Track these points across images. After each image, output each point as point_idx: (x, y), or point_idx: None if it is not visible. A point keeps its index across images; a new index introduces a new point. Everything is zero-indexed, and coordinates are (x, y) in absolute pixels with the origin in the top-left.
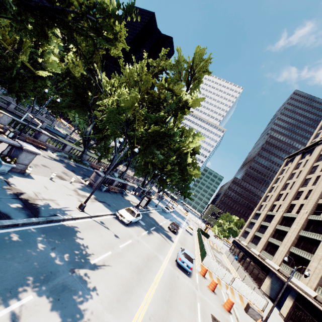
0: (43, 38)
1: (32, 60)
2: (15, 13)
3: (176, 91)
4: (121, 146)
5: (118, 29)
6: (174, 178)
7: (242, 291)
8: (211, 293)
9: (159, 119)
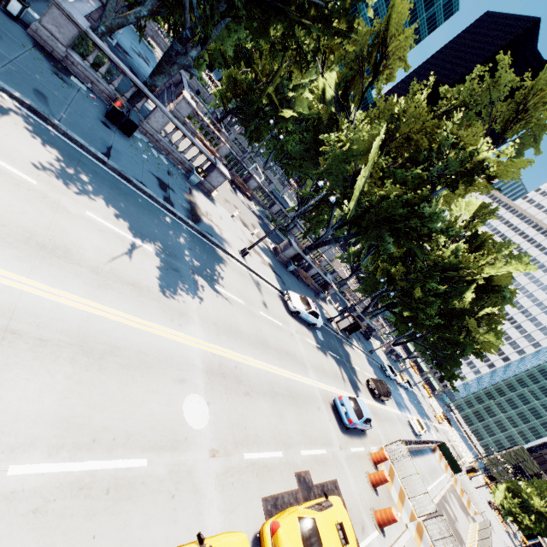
0: (264, 36)
1: (281, 94)
2: (242, 7)
3: (466, 139)
4: (340, 220)
5: (403, 39)
6: (424, 320)
7: None
8: (366, 482)
9: (409, 182)
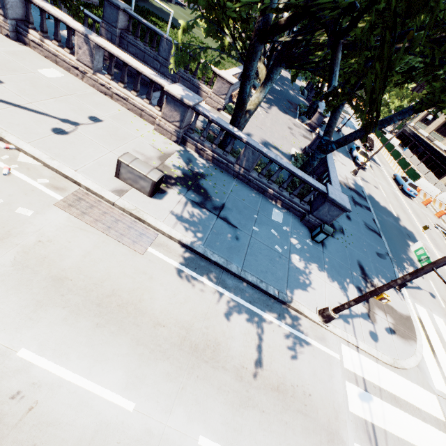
0: None
1: None
2: None
3: None
4: None
5: None
6: None
7: (444, 200)
8: (424, 207)
9: None
